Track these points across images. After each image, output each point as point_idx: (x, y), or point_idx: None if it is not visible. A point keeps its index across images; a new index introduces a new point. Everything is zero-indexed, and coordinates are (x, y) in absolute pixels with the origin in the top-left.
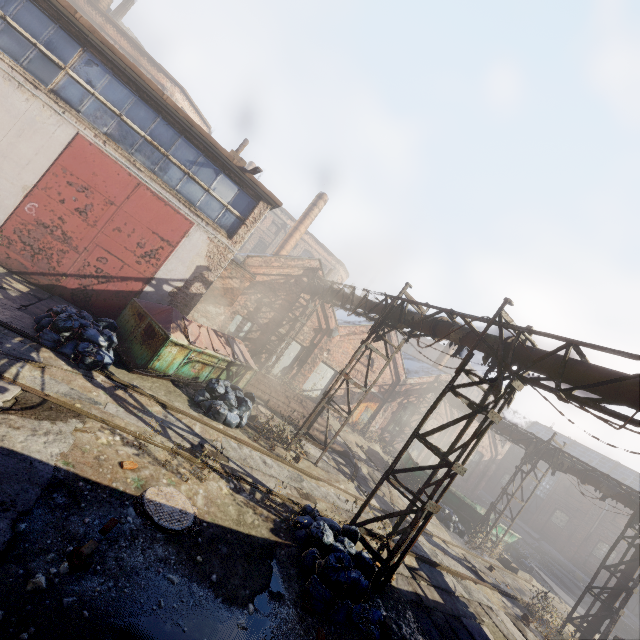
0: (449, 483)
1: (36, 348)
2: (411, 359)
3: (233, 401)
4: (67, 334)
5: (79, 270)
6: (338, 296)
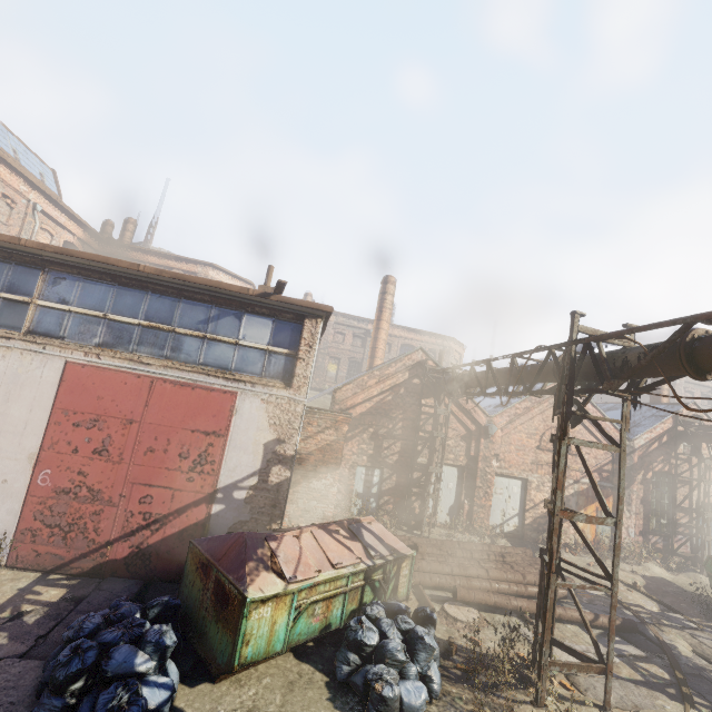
0: None
1: None
2: (612, 408)
3: (399, 652)
4: (79, 684)
5: (123, 528)
6: (470, 382)
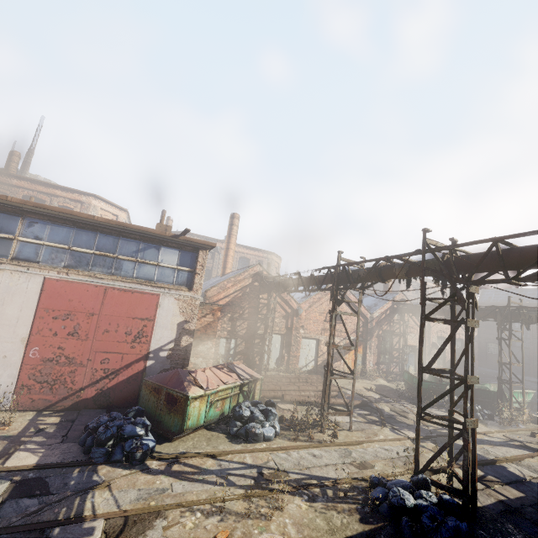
0: (472, 395)
1: (93, 470)
2: (365, 296)
3: (261, 417)
4: (111, 442)
5: (91, 379)
6: (289, 284)
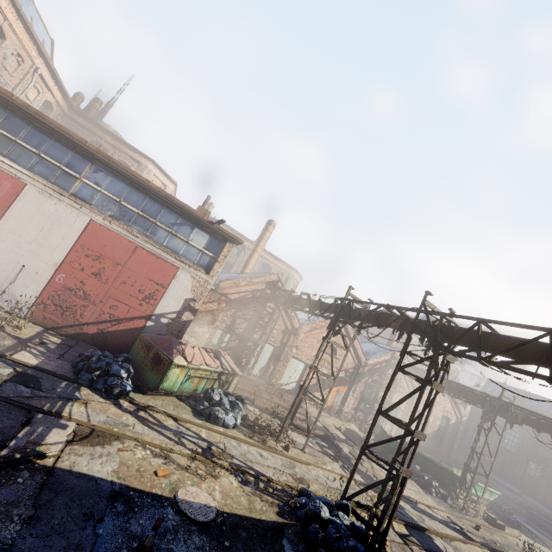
0: (414, 449)
1: (77, 388)
2: (367, 342)
3: (227, 405)
4: (98, 373)
5: (97, 318)
6: (297, 302)
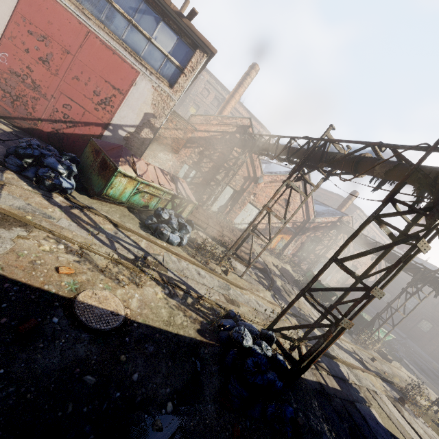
0: (365, 304)
1: (1, 170)
2: (319, 204)
3: (175, 225)
4: (29, 161)
5: (50, 115)
6: (264, 147)
